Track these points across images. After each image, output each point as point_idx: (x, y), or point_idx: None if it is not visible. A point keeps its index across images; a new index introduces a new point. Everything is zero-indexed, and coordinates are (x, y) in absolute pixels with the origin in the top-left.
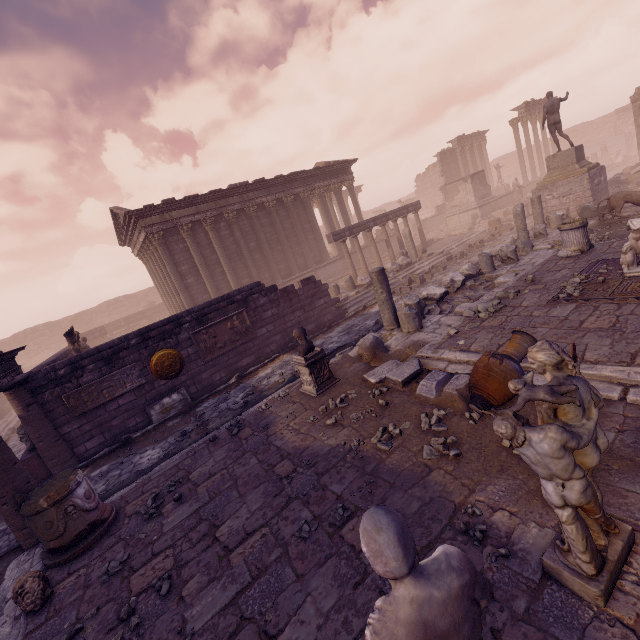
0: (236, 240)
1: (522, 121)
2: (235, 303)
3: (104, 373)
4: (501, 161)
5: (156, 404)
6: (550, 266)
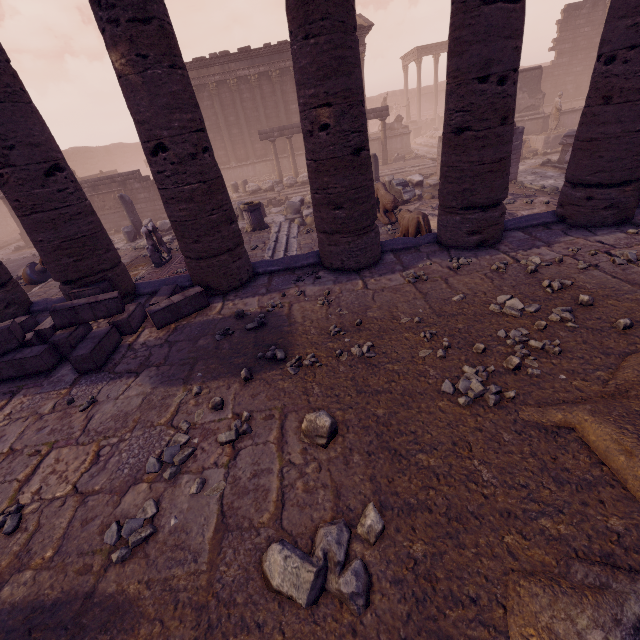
0: (216, 112)
1: None
2: (117, 183)
3: None
4: None
5: None
6: None
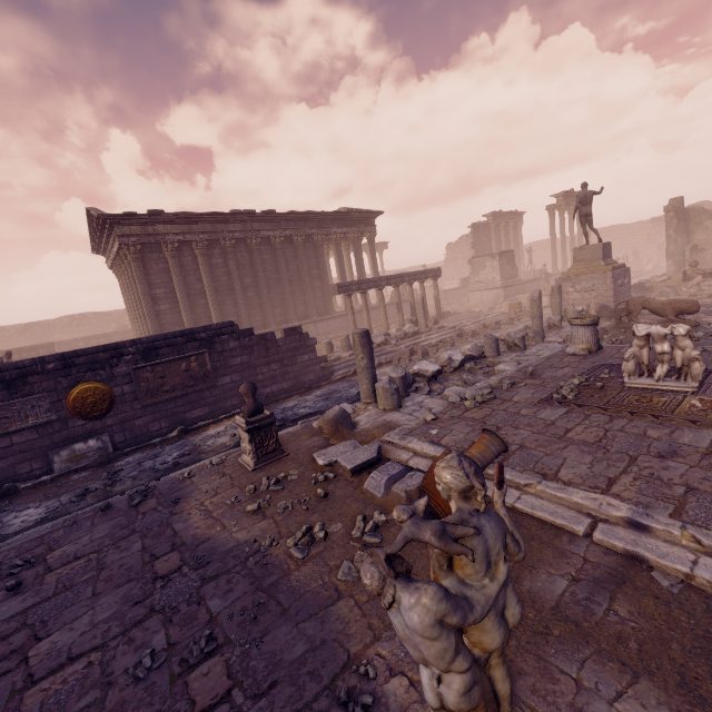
0: (229, 272)
1: (559, 209)
2: (197, 341)
3: (0, 399)
4: (536, 246)
5: (64, 449)
6: (554, 361)
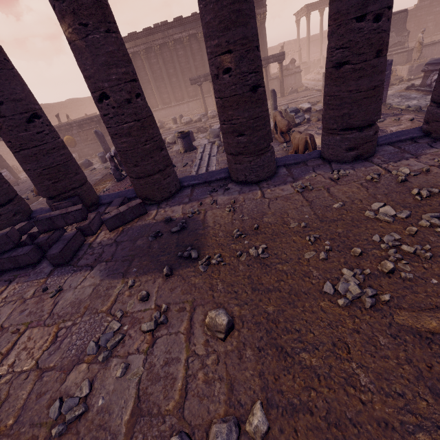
0: (160, 67)
1: None
2: (95, 122)
3: None
4: None
5: None
6: None
